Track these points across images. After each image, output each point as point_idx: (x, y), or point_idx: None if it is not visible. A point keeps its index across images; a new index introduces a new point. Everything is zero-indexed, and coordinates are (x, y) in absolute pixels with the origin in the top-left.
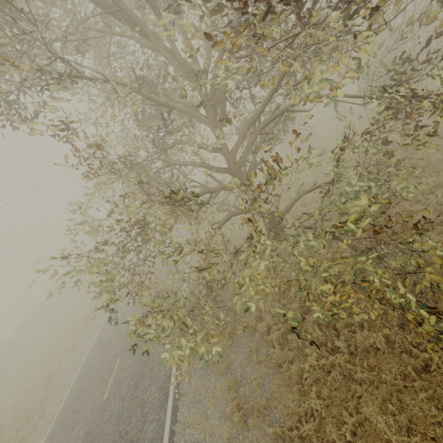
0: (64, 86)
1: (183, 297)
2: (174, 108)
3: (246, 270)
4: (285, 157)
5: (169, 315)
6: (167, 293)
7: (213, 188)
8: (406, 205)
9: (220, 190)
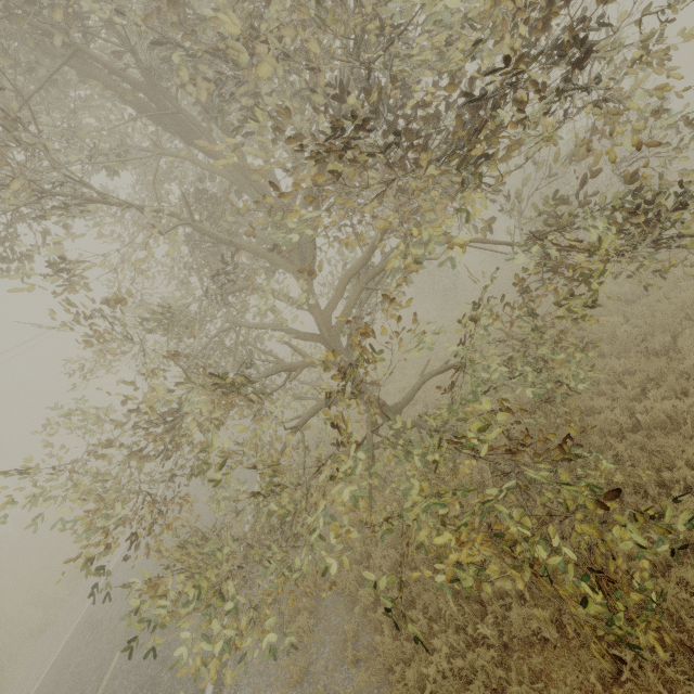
0: (84, 208)
1: (234, 540)
2: (242, 248)
3: (324, 502)
4: (420, 314)
5: (202, 574)
6: (205, 534)
7: (293, 364)
8: (585, 398)
9: (304, 366)
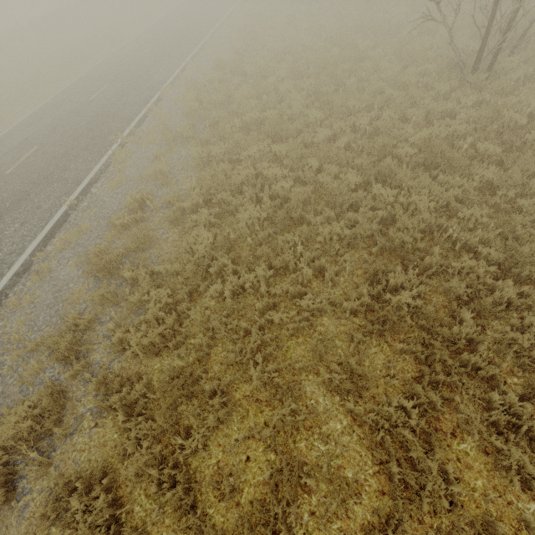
0: None
1: None
2: None
3: None
4: None
5: None
6: None
7: None
8: None
9: None
